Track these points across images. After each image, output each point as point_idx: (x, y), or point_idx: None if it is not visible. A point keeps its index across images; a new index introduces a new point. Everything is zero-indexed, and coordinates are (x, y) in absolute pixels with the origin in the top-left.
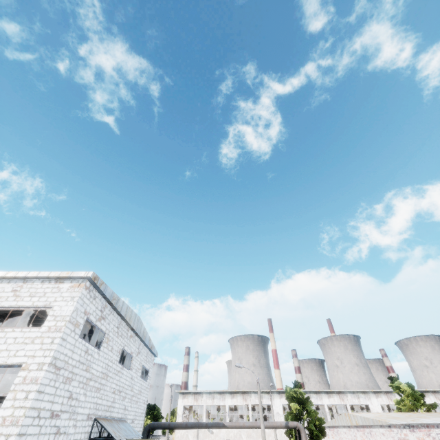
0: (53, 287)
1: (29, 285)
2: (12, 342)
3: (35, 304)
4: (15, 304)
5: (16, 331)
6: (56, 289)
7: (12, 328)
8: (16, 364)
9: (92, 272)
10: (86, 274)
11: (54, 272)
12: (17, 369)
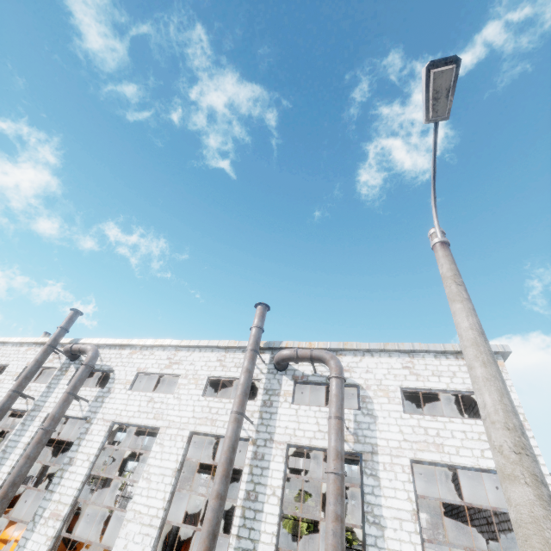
0: (457, 364)
1: (420, 361)
2: (463, 436)
3: (451, 386)
4: (423, 386)
5: (455, 421)
6: (465, 367)
7: (446, 418)
8: (494, 469)
9: (507, 345)
10: (501, 348)
11: (448, 344)
12: (467, 472)
